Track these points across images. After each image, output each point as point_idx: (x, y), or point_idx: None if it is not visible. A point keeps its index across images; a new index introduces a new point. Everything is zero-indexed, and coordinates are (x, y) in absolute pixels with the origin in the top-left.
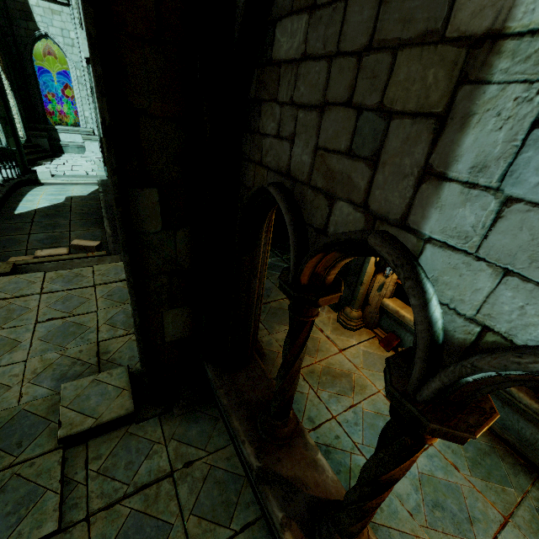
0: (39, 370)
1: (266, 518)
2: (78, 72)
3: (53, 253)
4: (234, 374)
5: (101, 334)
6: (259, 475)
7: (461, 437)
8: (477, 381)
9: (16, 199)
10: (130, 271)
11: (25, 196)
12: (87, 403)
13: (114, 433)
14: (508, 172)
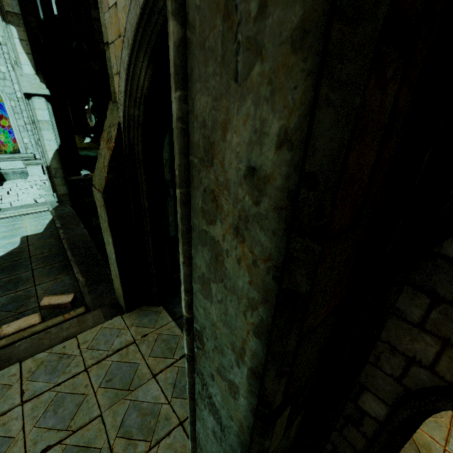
0: None
1: None
2: (13, 103)
3: (23, 326)
4: None
5: None
6: None
7: None
8: None
9: None
10: None
11: None
12: None
13: None
14: None
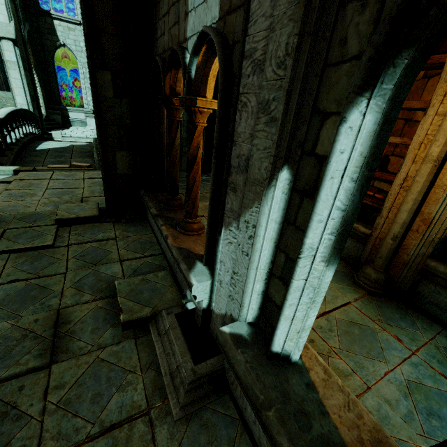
0: (47, 202)
1: (164, 252)
2: (84, 70)
3: (59, 166)
4: (155, 193)
5: (85, 195)
6: (156, 215)
7: (194, 101)
8: (196, 77)
9: (37, 143)
10: (97, 117)
11: (43, 143)
12: (72, 211)
13: (87, 225)
14: (194, 1)
